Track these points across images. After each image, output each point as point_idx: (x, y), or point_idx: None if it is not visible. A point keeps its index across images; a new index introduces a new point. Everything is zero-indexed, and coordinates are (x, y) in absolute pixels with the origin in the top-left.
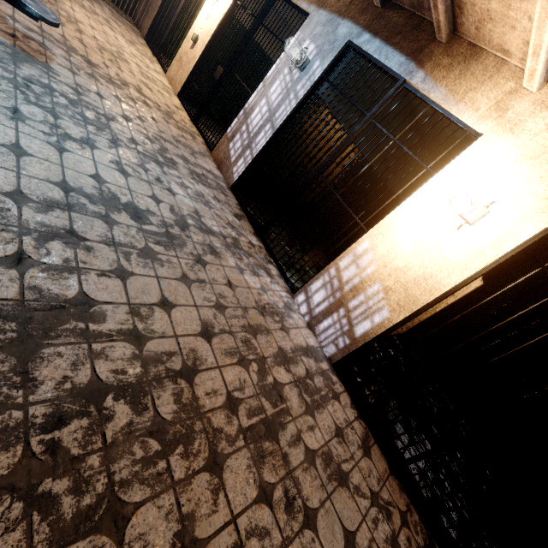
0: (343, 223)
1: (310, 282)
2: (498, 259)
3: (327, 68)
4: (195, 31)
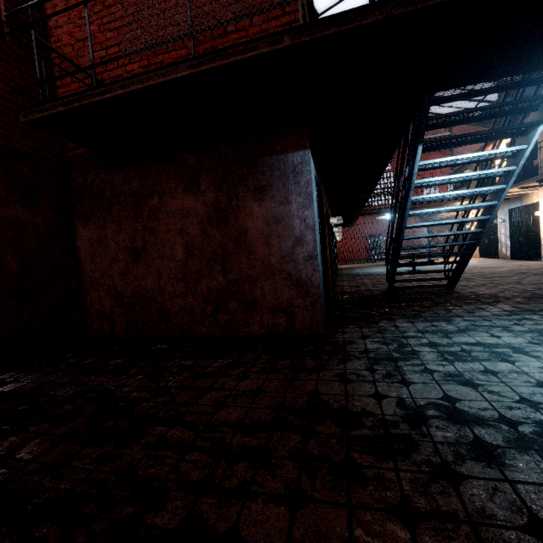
0: None
1: (541, 254)
2: None
3: (508, 217)
4: None
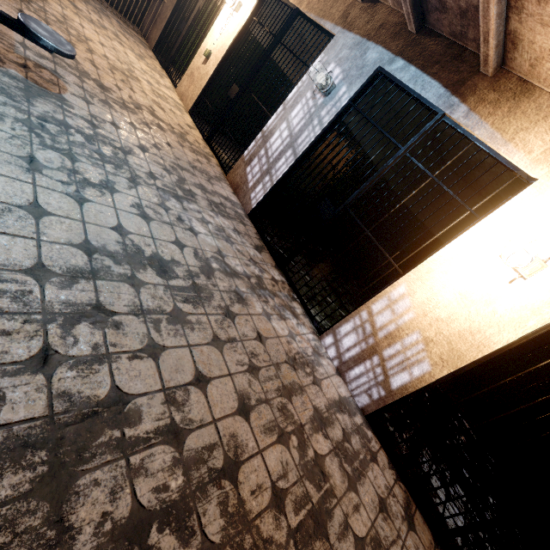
0: (358, 241)
1: (339, 324)
2: None
3: (355, 94)
4: (208, 46)
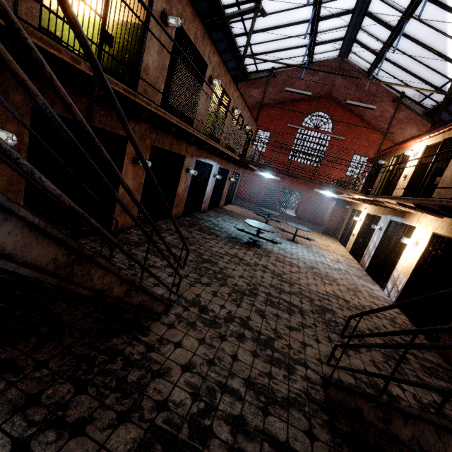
0: None
1: (387, 284)
2: (422, 251)
3: (386, 227)
4: (353, 232)
